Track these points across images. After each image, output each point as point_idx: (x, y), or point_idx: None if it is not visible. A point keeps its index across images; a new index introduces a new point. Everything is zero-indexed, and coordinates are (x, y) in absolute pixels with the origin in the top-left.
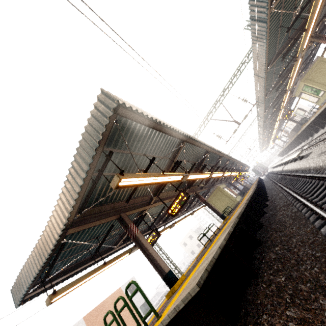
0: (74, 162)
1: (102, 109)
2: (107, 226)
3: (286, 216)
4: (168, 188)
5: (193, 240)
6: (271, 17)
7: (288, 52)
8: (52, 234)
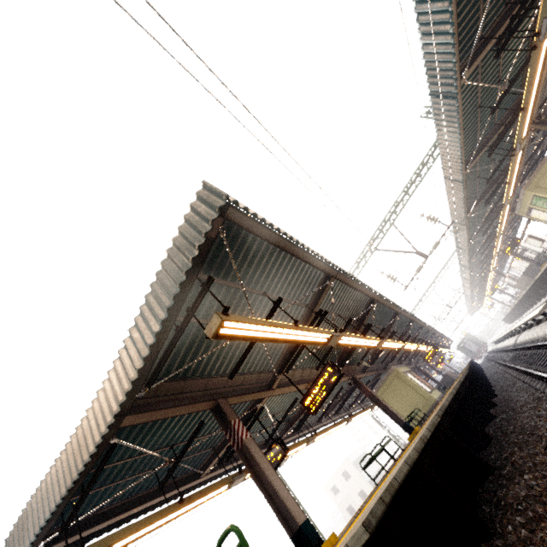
0: (150, 295)
1: (202, 210)
2: (192, 426)
3: (536, 418)
4: (304, 363)
5: (351, 481)
6: (463, 93)
7: (498, 144)
8: (97, 424)
